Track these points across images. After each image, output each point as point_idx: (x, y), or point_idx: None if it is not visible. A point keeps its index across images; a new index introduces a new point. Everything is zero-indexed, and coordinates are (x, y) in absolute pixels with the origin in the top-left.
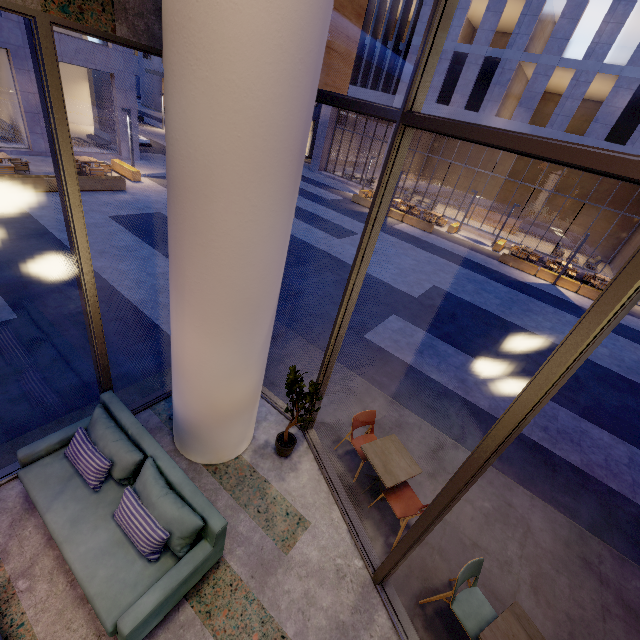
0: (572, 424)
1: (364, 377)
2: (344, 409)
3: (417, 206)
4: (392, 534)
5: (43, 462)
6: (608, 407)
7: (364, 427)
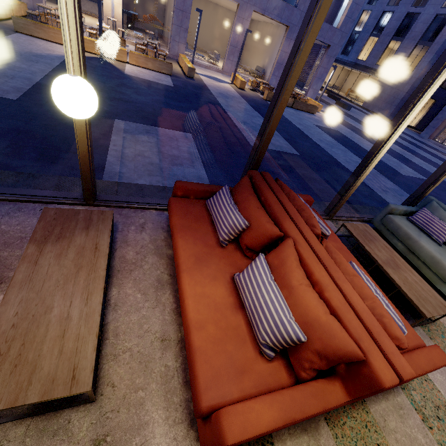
0: None
1: None
2: None
3: None
4: None
5: (398, 217)
6: None
7: None
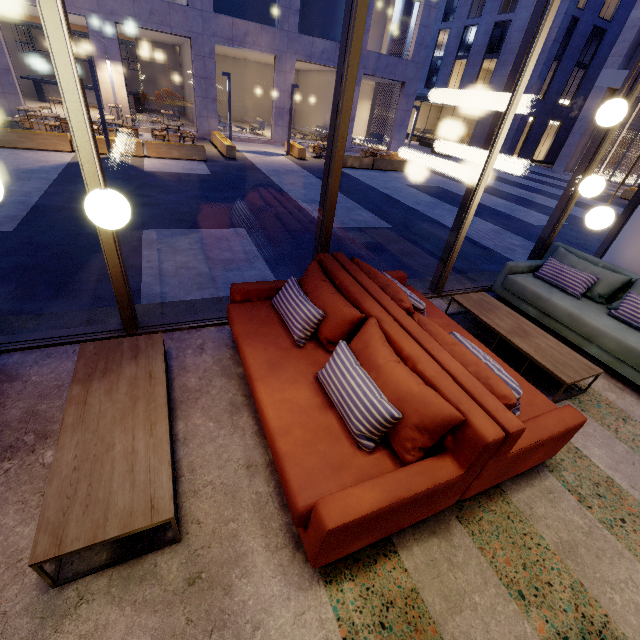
0: None
1: None
2: None
3: None
4: None
5: (521, 275)
6: None
7: None
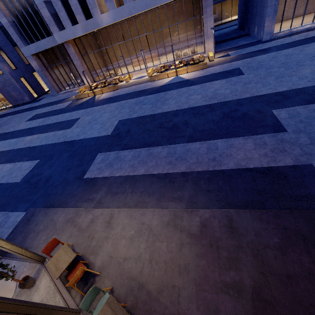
0: (182, 150)
1: (84, 202)
2: (64, 234)
3: (110, 78)
4: (85, 286)
5: None
6: (199, 128)
7: (74, 236)
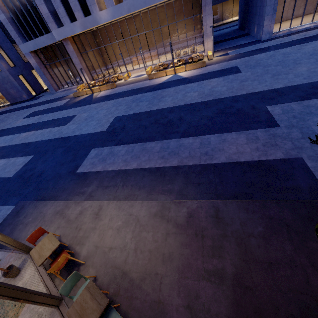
0: (176, 145)
1: (74, 195)
2: (52, 225)
3: (108, 76)
4: (69, 275)
5: None
6: (194, 123)
7: (62, 227)
